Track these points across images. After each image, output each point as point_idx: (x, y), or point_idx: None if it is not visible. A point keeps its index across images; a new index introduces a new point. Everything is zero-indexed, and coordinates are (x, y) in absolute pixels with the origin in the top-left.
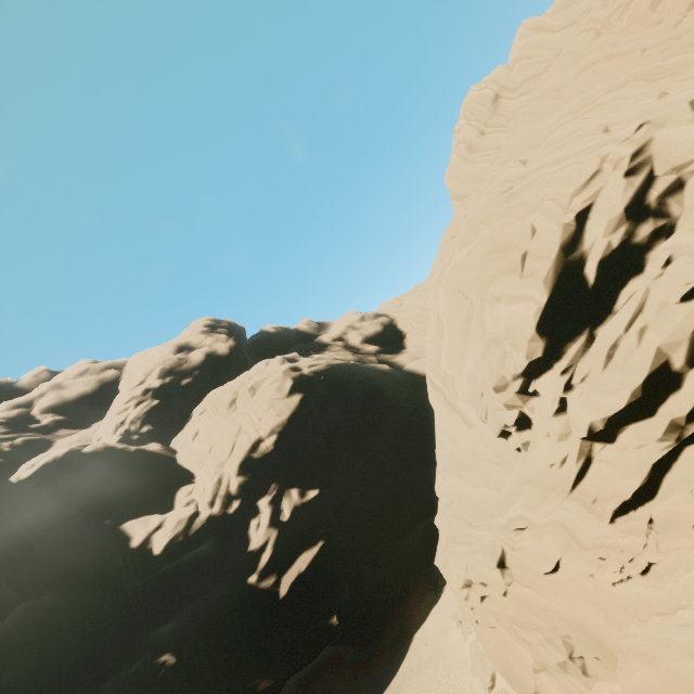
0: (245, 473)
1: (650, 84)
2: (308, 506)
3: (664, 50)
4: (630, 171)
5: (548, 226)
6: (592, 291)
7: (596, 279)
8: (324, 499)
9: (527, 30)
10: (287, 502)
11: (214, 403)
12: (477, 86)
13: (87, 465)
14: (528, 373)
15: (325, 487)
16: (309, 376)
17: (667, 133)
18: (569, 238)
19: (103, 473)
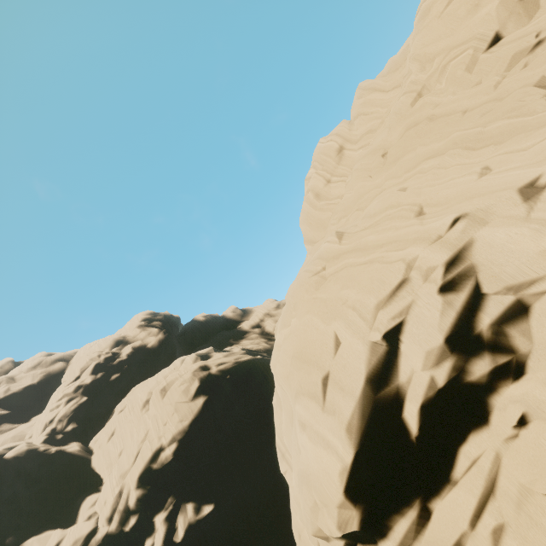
0: (144, 485)
1: (471, 152)
2: (203, 523)
3: (484, 113)
4: (447, 285)
5: (352, 341)
6: (418, 444)
7: (421, 427)
8: (220, 513)
9: (363, 91)
10: (182, 519)
11: (131, 402)
12: (325, 138)
13: (6, 471)
14: (350, 535)
15: (221, 500)
16: (216, 375)
17: (492, 235)
18: (379, 363)
19: (21, 478)
